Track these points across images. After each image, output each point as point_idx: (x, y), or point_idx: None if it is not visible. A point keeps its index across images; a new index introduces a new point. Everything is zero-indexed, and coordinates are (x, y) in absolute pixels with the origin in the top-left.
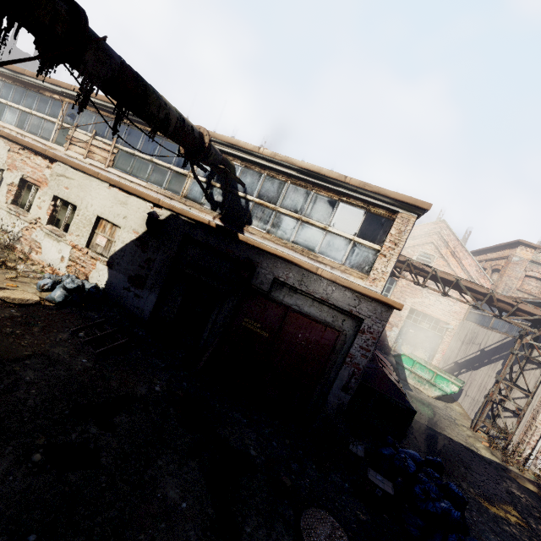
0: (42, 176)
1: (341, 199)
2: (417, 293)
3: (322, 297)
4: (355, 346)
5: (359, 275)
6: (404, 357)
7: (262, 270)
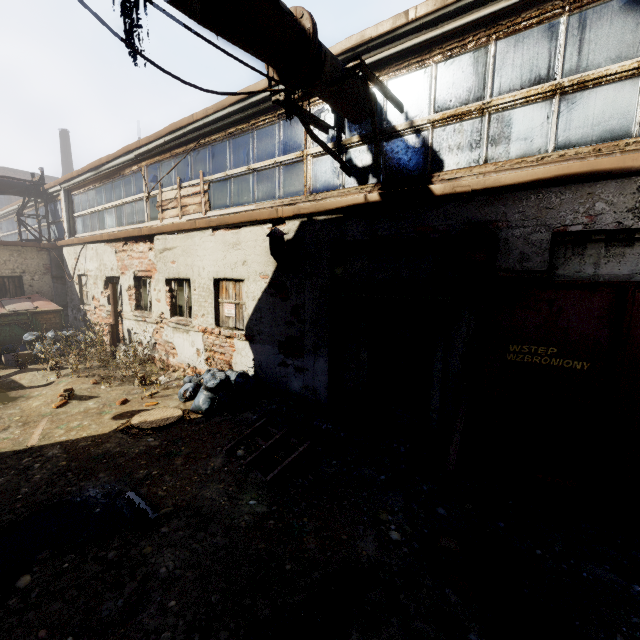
0: (149, 262)
1: None
2: None
3: None
4: None
5: None
6: None
7: (513, 232)
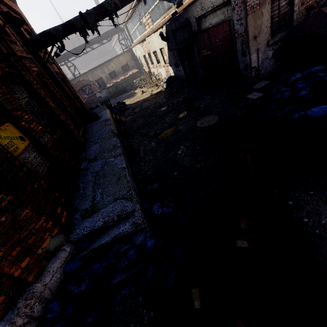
0: (148, 48)
1: None
2: None
3: (211, 7)
4: (235, 23)
5: None
6: None
7: (191, 20)
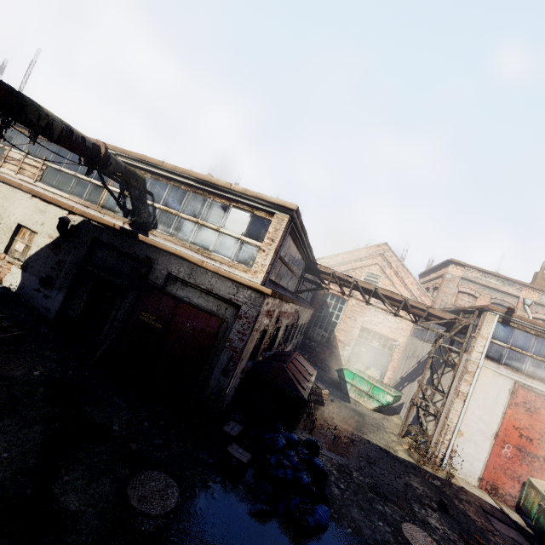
0: None
1: (231, 205)
2: (366, 312)
3: (207, 287)
4: (233, 331)
5: (245, 269)
6: (346, 371)
7: (158, 267)
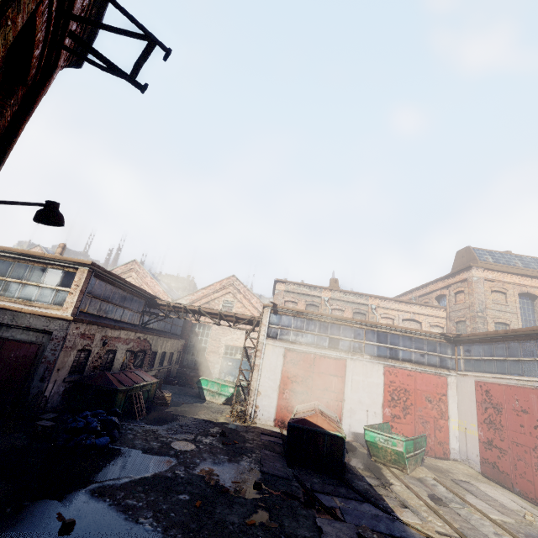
0: None
1: (48, 267)
2: (227, 332)
3: (27, 325)
4: (48, 350)
5: (59, 308)
6: (202, 380)
7: None
